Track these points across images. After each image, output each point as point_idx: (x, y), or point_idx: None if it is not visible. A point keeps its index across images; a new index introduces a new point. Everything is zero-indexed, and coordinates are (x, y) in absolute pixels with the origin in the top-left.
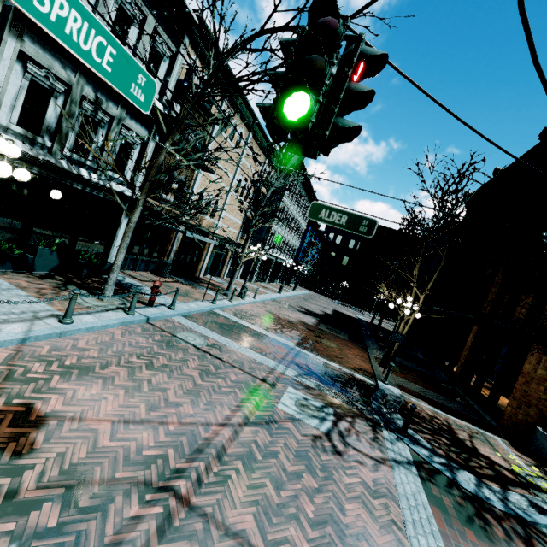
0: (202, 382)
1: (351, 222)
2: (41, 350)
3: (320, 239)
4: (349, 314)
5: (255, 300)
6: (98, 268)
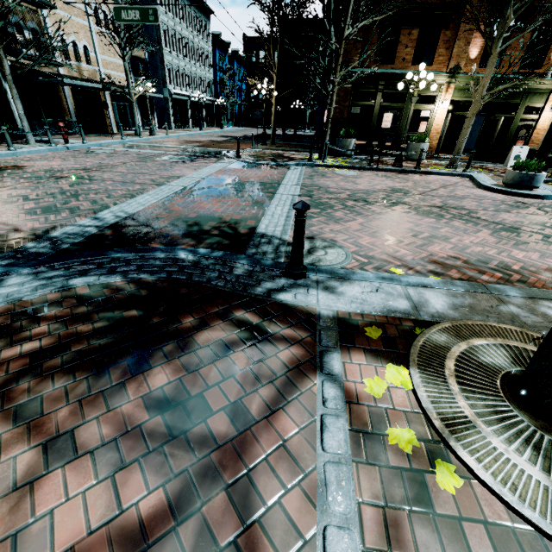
0: (108, 158)
1: (143, 15)
2: (8, 159)
3: (241, 63)
4: (276, 134)
5: (167, 136)
6: (16, 133)
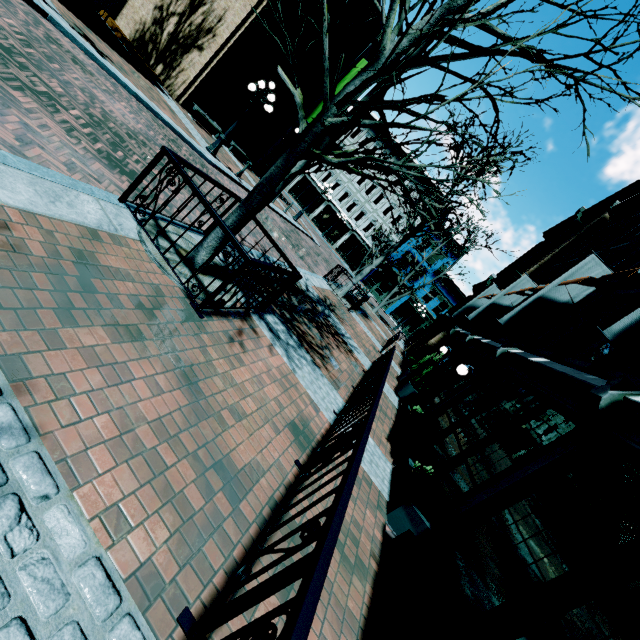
0: None
1: None
2: None
3: None
4: None
5: None
6: None
